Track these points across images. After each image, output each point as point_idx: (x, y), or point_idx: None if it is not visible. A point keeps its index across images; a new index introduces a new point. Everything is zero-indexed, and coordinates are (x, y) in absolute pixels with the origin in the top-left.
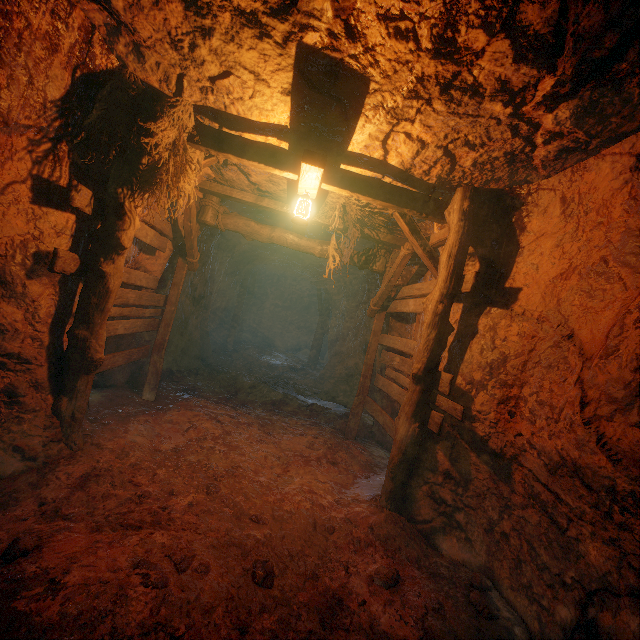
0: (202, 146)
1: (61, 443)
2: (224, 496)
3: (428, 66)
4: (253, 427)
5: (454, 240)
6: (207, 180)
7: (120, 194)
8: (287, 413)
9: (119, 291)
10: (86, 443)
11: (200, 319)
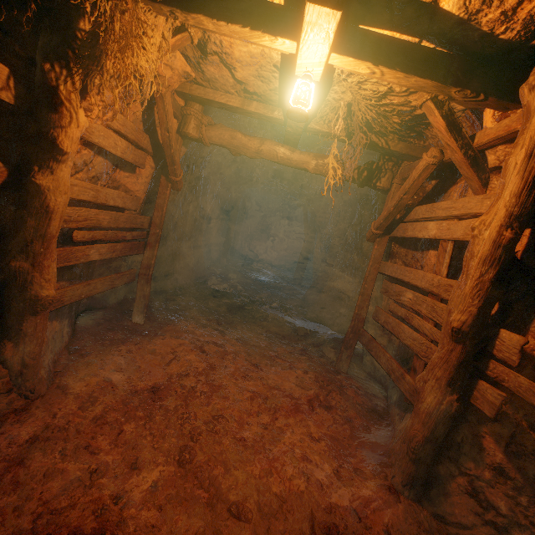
0: (164, 5)
1: (11, 393)
2: (199, 467)
3: None
4: (240, 357)
5: None
6: (187, 82)
7: (49, 72)
8: (275, 337)
9: (84, 212)
10: (52, 385)
11: (193, 240)
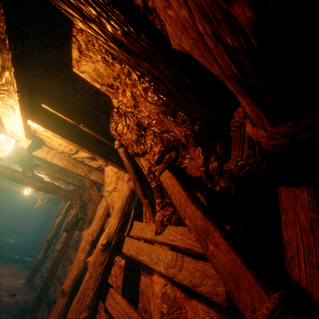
0: None
1: None
2: None
3: (51, 180)
4: None
5: (68, 204)
6: None
7: None
8: (4, 262)
9: None
10: None
11: None
